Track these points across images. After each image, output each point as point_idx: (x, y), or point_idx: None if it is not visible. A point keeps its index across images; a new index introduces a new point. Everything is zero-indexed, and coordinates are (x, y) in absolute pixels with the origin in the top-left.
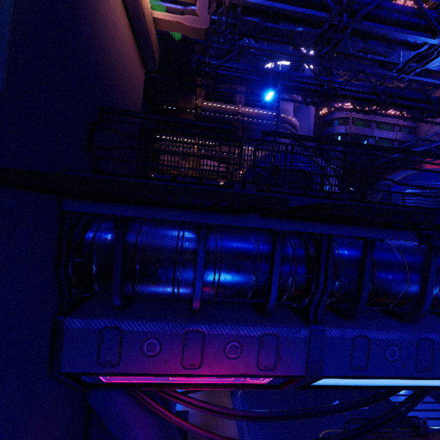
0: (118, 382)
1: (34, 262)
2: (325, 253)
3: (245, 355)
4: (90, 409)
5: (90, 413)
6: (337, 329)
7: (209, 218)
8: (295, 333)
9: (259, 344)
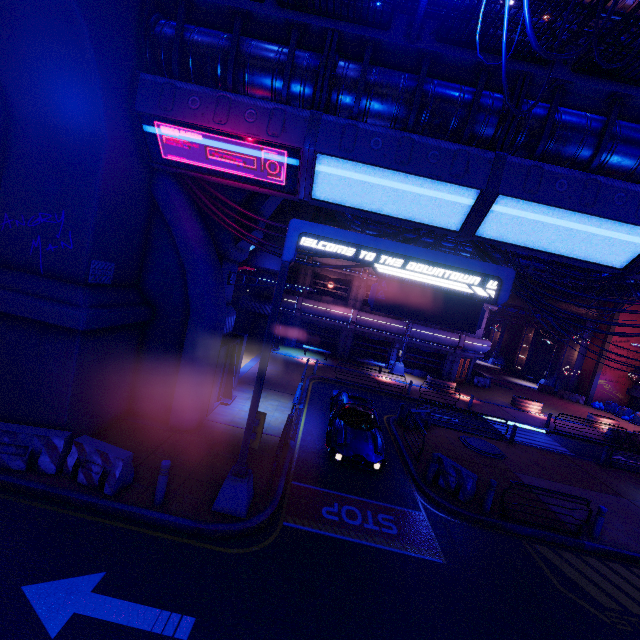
0: (174, 163)
1: (126, 2)
2: (328, 46)
3: (259, 121)
4: (154, 209)
5: (153, 212)
6: (333, 116)
7: (242, 5)
8: (298, 112)
9: (270, 115)
